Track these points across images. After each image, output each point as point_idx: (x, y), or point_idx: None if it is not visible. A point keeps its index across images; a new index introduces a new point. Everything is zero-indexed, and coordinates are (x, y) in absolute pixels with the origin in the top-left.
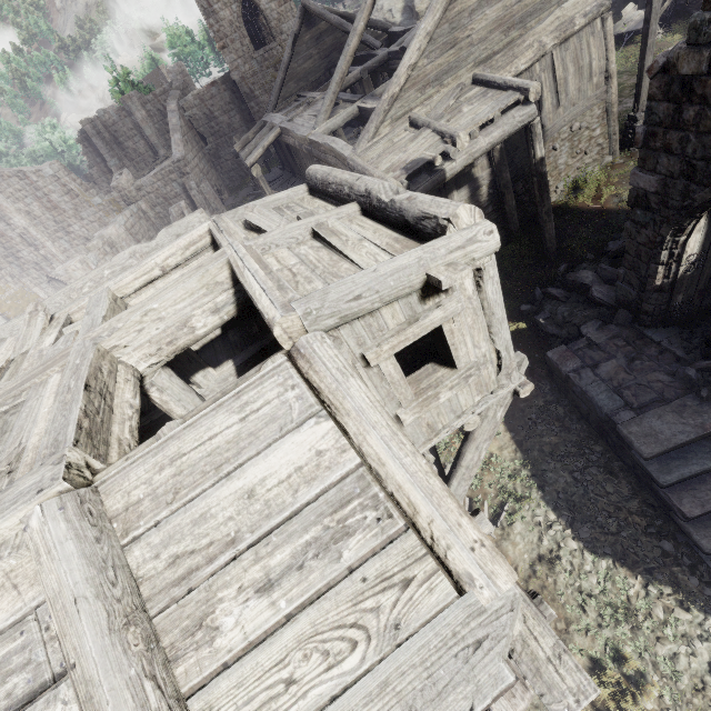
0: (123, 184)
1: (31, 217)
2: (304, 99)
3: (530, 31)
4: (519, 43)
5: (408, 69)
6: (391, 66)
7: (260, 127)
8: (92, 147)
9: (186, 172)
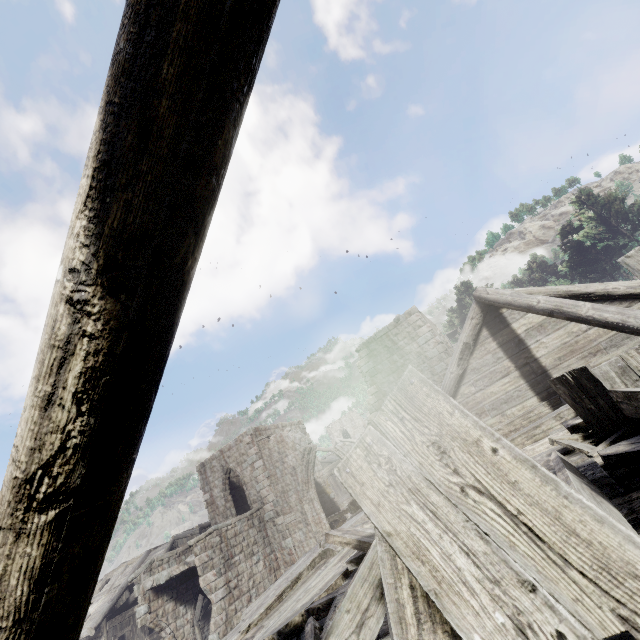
0: None
1: None
2: None
3: None
4: None
5: None
6: None
7: None
8: None
9: None
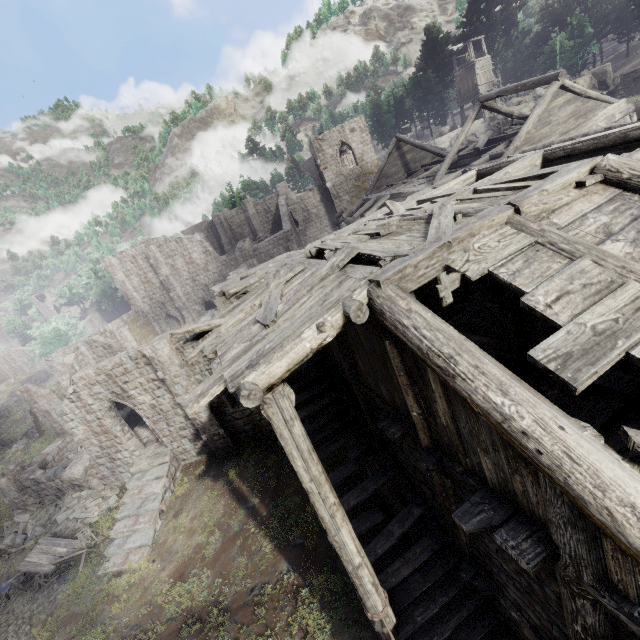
0: (246, 247)
1: (173, 269)
2: (398, 184)
3: (590, 120)
4: (584, 125)
5: (526, 133)
6: (460, 163)
7: (361, 203)
8: (213, 232)
9: (290, 239)
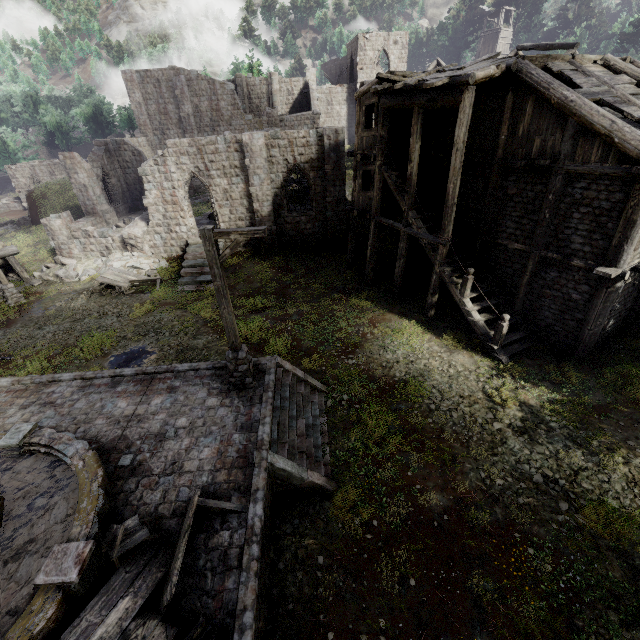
0: (275, 114)
1: (196, 110)
2: None
3: None
4: None
5: None
6: None
7: None
8: None
9: (316, 122)
